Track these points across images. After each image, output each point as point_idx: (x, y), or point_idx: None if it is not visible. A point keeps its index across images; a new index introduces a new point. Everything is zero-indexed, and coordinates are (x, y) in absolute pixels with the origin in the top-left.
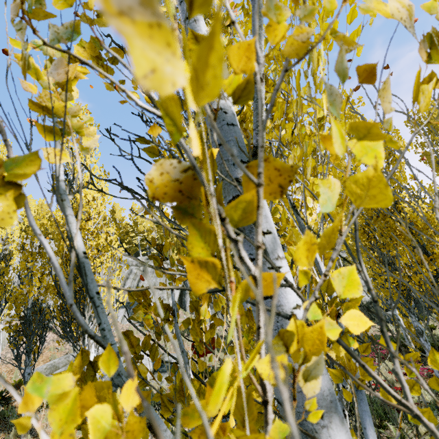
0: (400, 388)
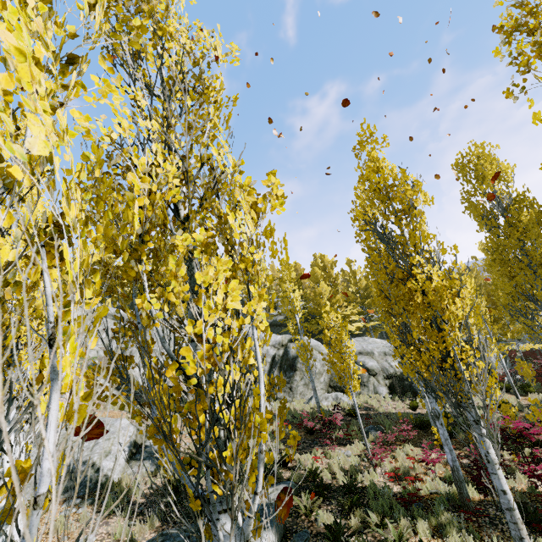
0: (413, 477)
